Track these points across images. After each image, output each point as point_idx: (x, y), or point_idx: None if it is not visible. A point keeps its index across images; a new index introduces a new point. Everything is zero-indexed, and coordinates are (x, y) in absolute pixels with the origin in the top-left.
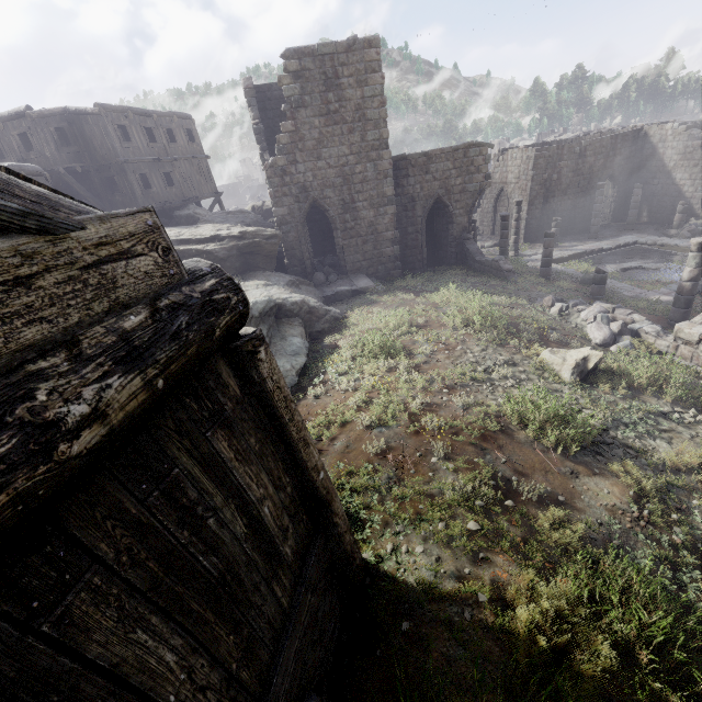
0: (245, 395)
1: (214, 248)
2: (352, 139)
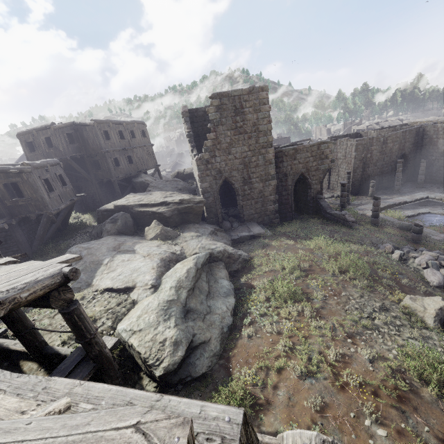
0: None
1: (163, 210)
2: (250, 142)
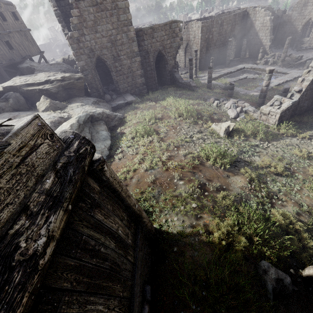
0: (101, 188)
1: (49, 87)
2: (112, 20)
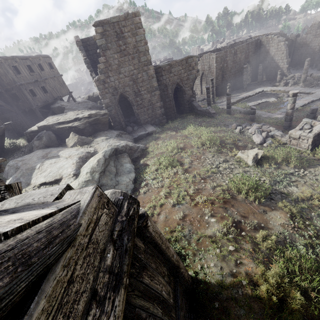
0: (145, 245)
1: (77, 124)
2: (134, 62)
